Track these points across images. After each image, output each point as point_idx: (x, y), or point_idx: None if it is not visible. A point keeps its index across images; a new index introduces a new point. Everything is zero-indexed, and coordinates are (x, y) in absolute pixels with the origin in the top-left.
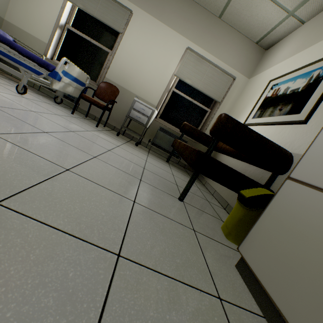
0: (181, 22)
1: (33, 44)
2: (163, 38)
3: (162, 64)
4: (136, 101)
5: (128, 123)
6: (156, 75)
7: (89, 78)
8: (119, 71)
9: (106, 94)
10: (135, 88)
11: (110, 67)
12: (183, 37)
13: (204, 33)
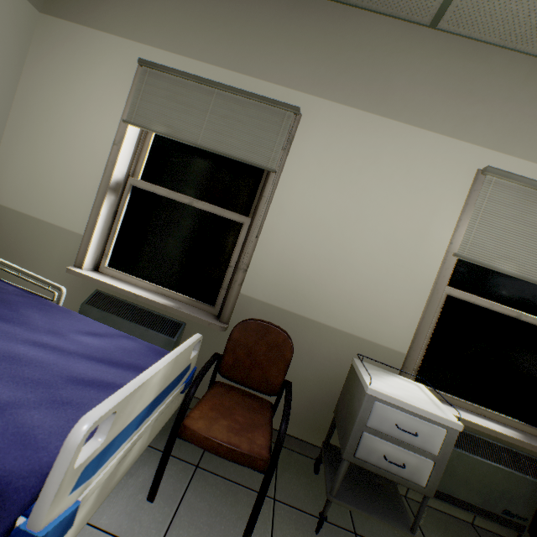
0: (448, 105)
1: (48, 242)
2: (399, 156)
3: (407, 230)
4: (374, 399)
5: (329, 432)
6: (391, 264)
7: (200, 339)
8: (279, 270)
9: (254, 359)
10: (330, 311)
11: (252, 265)
12: (462, 141)
13: (527, 118)
